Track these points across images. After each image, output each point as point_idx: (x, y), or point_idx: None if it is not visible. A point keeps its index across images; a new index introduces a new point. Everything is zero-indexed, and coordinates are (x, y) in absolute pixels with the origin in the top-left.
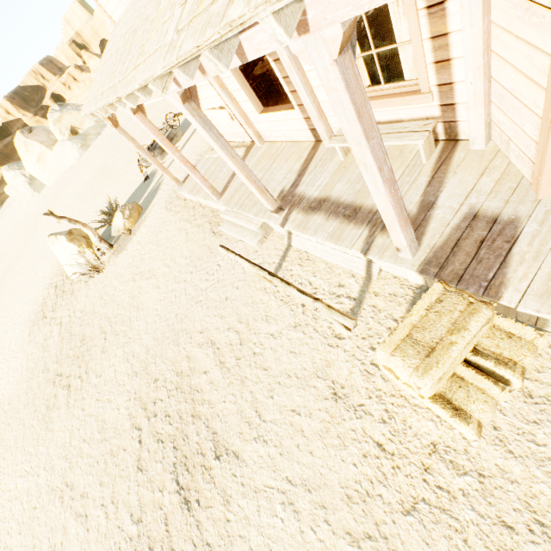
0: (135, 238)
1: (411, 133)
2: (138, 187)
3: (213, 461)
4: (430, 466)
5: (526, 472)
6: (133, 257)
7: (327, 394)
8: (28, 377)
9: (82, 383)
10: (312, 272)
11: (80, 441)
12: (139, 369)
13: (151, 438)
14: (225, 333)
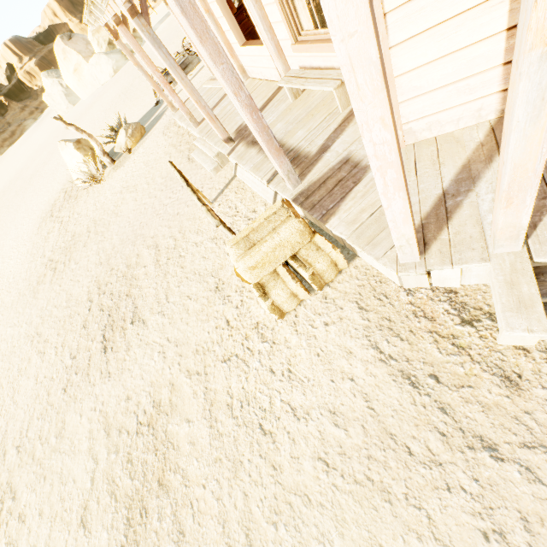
0: (133, 156)
1: (329, 80)
2: (149, 110)
3: (129, 325)
4: (250, 336)
5: (298, 342)
6: (126, 173)
7: (212, 288)
8: (30, 260)
9: (64, 267)
10: (241, 199)
11: (53, 306)
12: (103, 261)
13: (97, 308)
14: (168, 240)
